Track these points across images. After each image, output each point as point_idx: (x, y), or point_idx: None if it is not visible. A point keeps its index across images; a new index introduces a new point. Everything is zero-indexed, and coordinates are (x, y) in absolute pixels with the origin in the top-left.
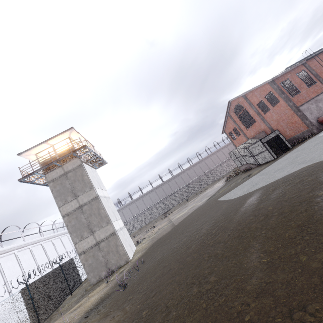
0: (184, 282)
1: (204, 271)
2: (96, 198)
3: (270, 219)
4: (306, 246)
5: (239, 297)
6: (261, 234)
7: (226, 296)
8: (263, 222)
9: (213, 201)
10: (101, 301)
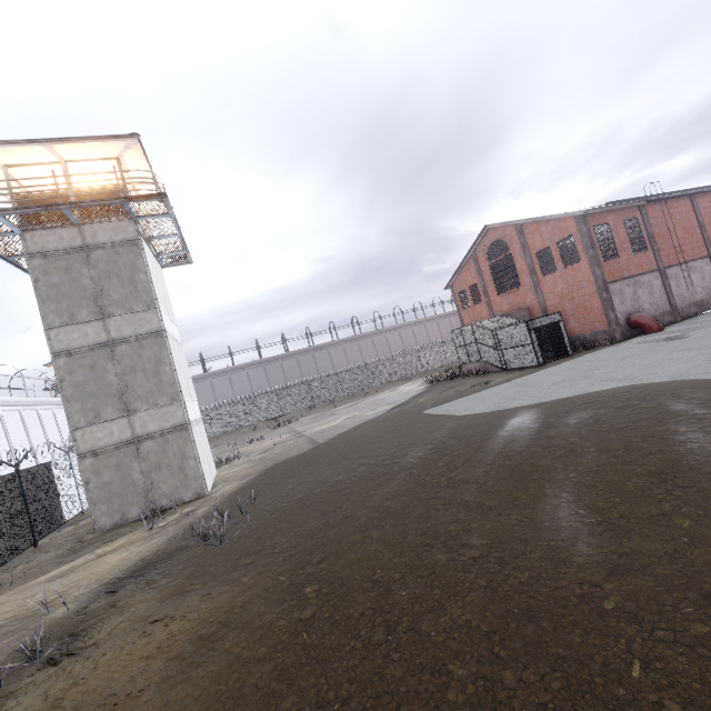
0: (402, 543)
1: (446, 527)
2: (158, 333)
3: (581, 456)
4: (683, 505)
5: (565, 573)
6: (568, 478)
7: (532, 570)
8: (565, 459)
9: (410, 413)
10: (147, 563)
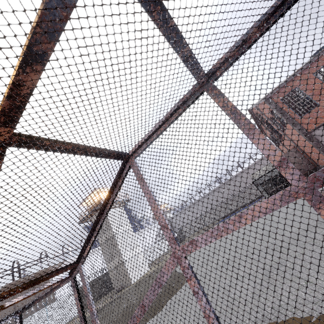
0: None
1: None
2: (113, 236)
3: None
4: None
5: None
6: None
7: None
8: None
9: None
10: None
